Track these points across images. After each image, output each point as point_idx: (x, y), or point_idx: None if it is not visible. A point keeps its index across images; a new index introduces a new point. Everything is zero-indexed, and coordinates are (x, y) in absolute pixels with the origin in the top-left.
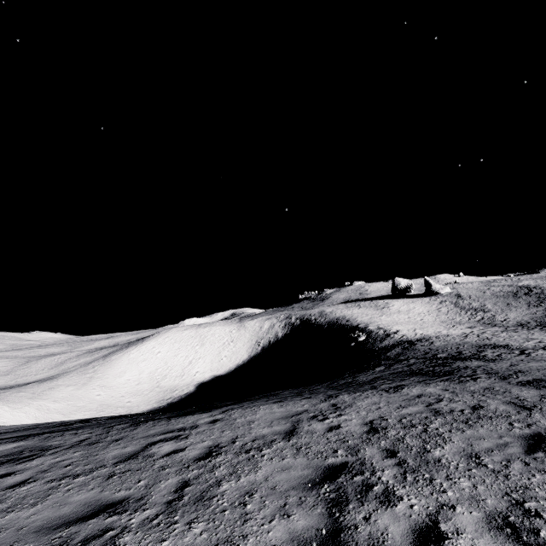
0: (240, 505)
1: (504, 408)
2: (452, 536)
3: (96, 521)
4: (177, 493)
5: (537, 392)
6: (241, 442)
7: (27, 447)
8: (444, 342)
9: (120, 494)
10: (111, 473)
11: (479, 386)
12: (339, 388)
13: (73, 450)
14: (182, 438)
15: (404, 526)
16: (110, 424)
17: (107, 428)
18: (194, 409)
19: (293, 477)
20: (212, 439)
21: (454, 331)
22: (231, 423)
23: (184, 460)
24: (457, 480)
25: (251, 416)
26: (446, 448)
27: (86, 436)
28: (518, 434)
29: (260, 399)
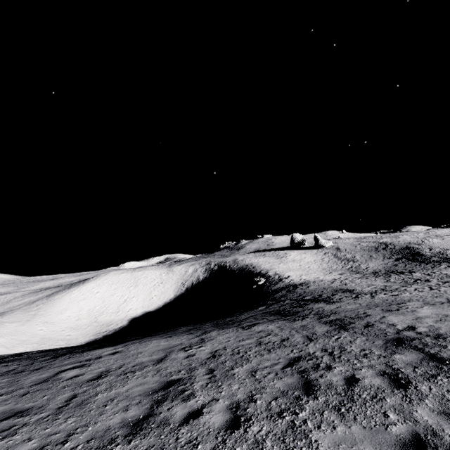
0: (102, 406)
1: (299, 340)
2: (205, 414)
3: (7, 422)
4: (66, 402)
5: (328, 328)
6: (125, 367)
7: None
8: (317, 286)
9: (28, 405)
10: (26, 392)
11: (300, 324)
12: (219, 325)
13: (2, 377)
14: (86, 366)
15: (185, 411)
16: (37, 357)
17: (32, 360)
18: (108, 344)
19: (144, 388)
20: (107, 366)
21: (328, 277)
22: (125, 354)
23: (81, 381)
24: (233, 385)
25: (142, 349)
26: (244, 367)
27: (14, 367)
28: (289, 357)
29: (160, 335)
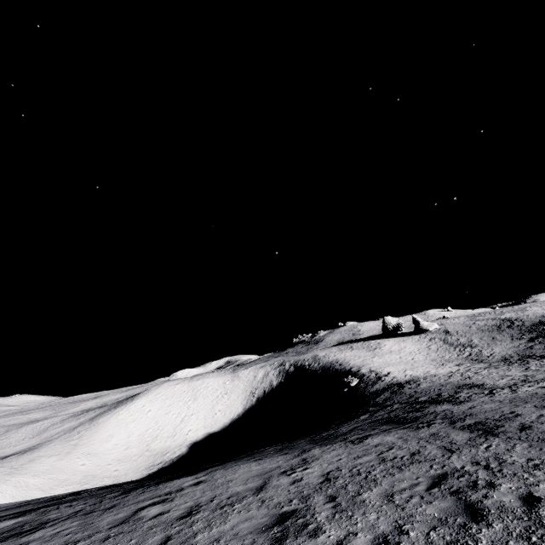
0: None
1: (435, 452)
2: None
3: None
4: None
5: (468, 435)
6: (218, 500)
7: (27, 522)
8: (430, 383)
9: None
10: (106, 536)
11: (428, 432)
12: (318, 441)
13: (71, 520)
14: (168, 501)
15: None
16: (102, 494)
17: (99, 498)
18: (182, 473)
19: (253, 524)
20: (194, 500)
21: (442, 370)
22: (212, 484)
23: (169, 519)
24: (369, 515)
25: (230, 476)
26: (374, 490)
27: (81, 507)
28: (431, 475)
29: (244, 458)
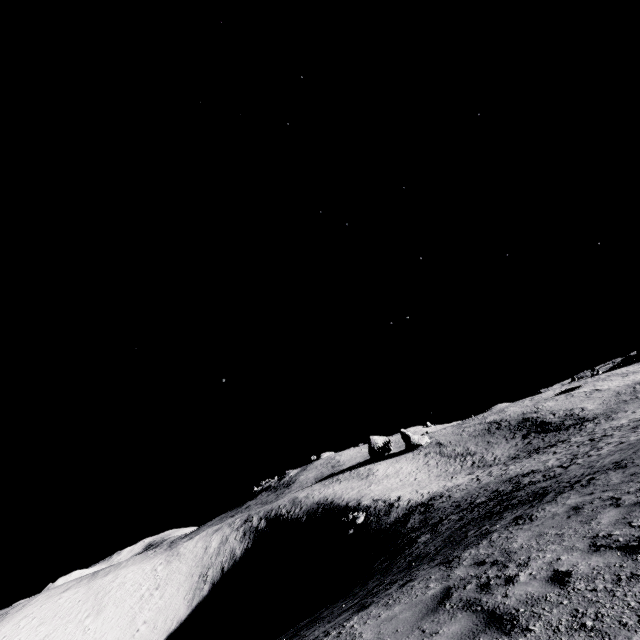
0: None
1: None
2: None
3: None
4: None
5: None
6: None
7: None
8: (463, 491)
9: None
10: None
11: (618, 478)
12: (424, 561)
13: None
14: None
15: None
16: None
17: None
18: None
19: None
20: None
21: (459, 480)
22: None
23: None
24: None
25: None
26: None
27: None
28: None
29: (305, 631)
